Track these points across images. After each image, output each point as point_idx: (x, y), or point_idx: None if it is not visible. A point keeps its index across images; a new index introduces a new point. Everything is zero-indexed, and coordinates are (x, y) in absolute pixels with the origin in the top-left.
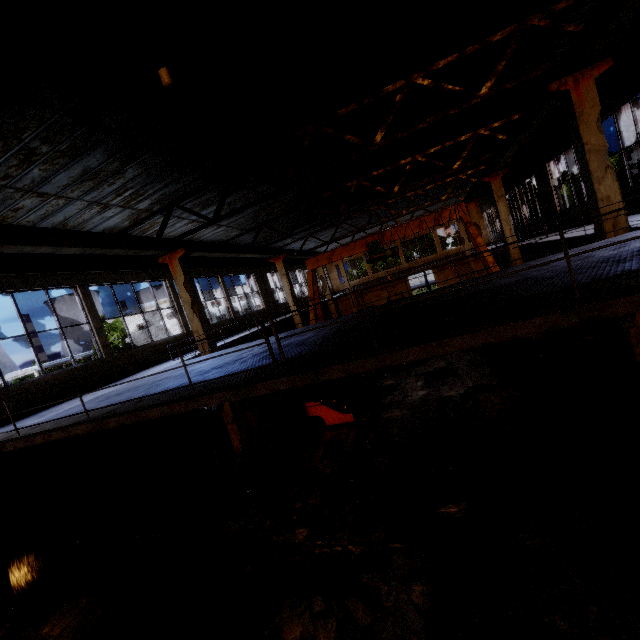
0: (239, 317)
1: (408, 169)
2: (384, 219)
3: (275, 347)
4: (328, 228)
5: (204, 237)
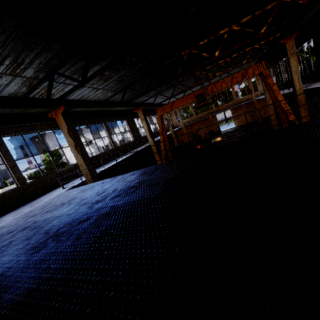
0: (117, 147)
1: (225, 37)
2: (203, 81)
3: (120, 206)
4: (169, 88)
5: (89, 98)
